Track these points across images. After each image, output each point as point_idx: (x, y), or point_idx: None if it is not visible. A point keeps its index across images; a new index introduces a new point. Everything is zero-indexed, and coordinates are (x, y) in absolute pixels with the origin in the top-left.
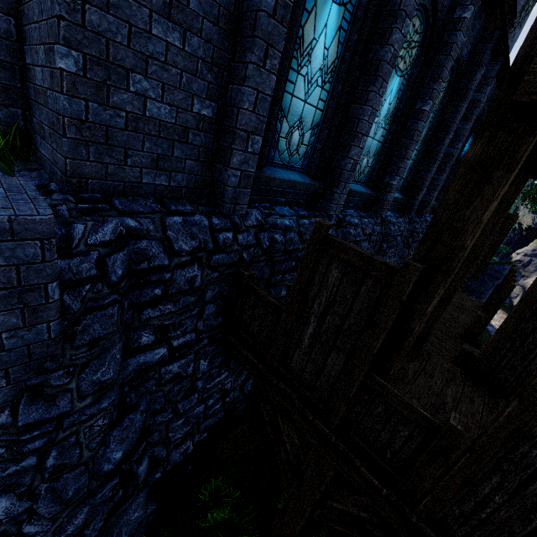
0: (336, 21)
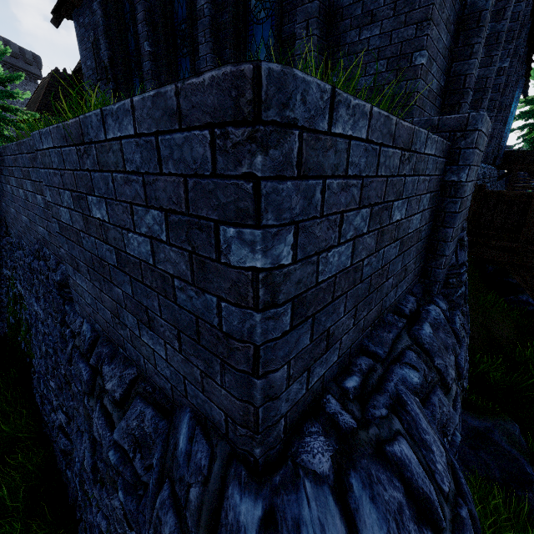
0: None
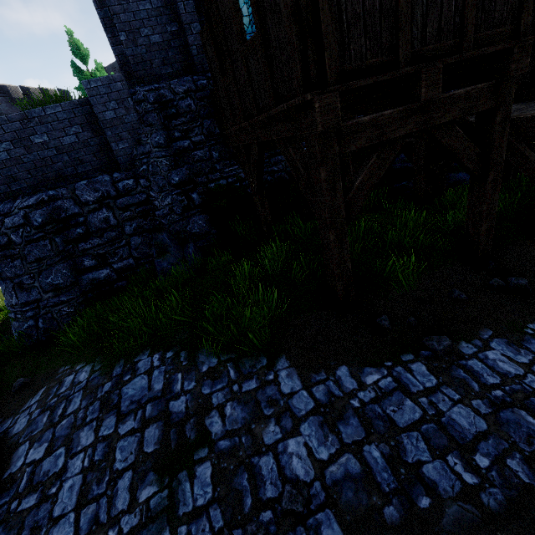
0: None
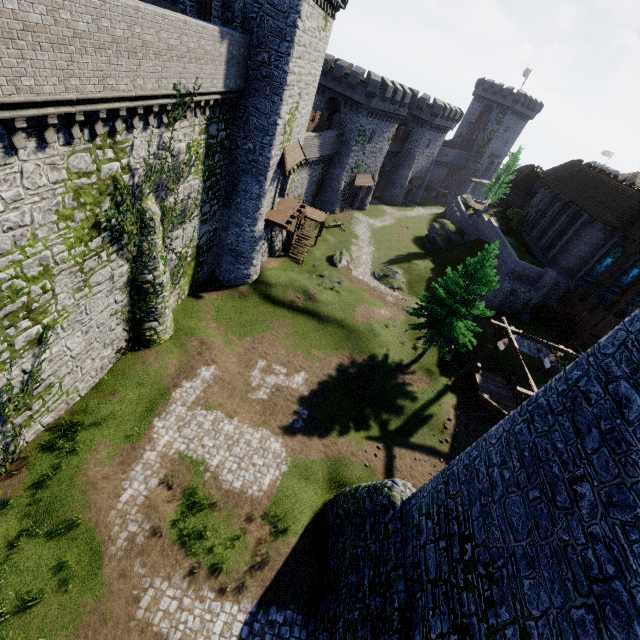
0: (611, 260)
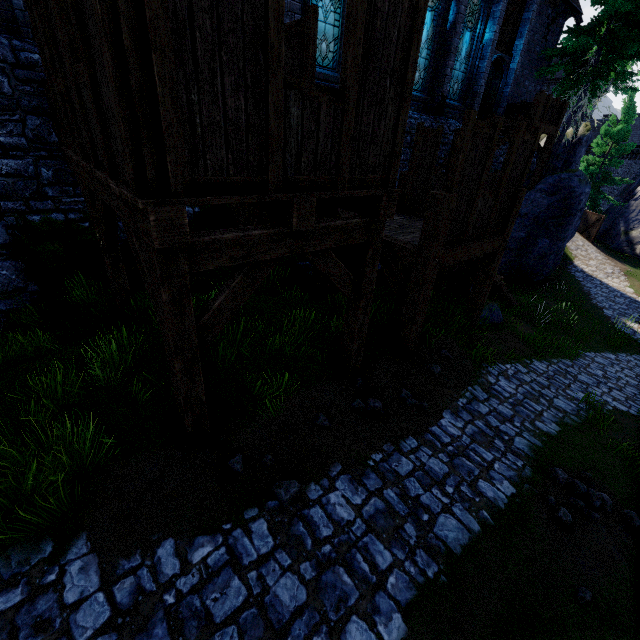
0: None
